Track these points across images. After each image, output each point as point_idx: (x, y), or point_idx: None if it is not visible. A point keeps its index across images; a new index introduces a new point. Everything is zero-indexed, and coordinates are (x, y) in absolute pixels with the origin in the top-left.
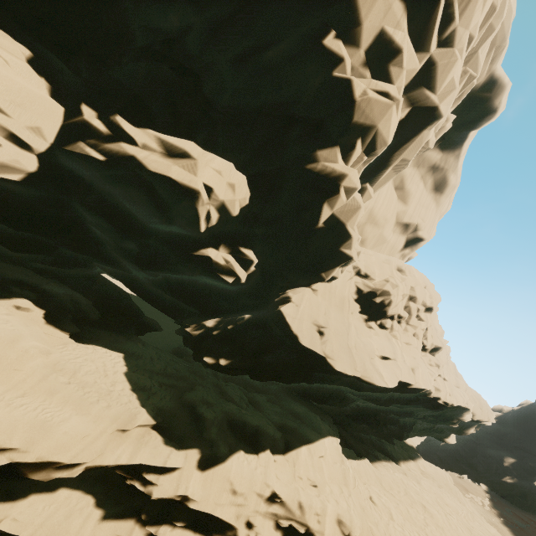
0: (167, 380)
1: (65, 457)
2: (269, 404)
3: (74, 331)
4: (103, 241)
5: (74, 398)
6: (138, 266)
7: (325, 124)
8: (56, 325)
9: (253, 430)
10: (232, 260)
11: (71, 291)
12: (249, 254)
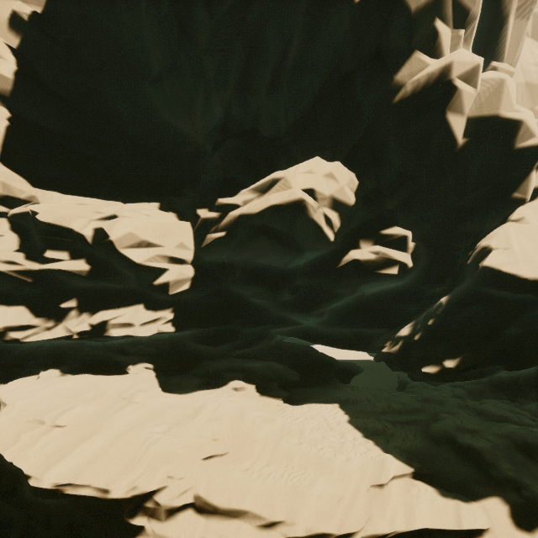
0: (397, 417)
1: (331, 526)
2: None
3: (284, 395)
4: (265, 307)
5: (310, 457)
6: (302, 312)
7: (383, 47)
8: (268, 394)
9: None
10: (381, 248)
11: (266, 361)
12: (395, 231)
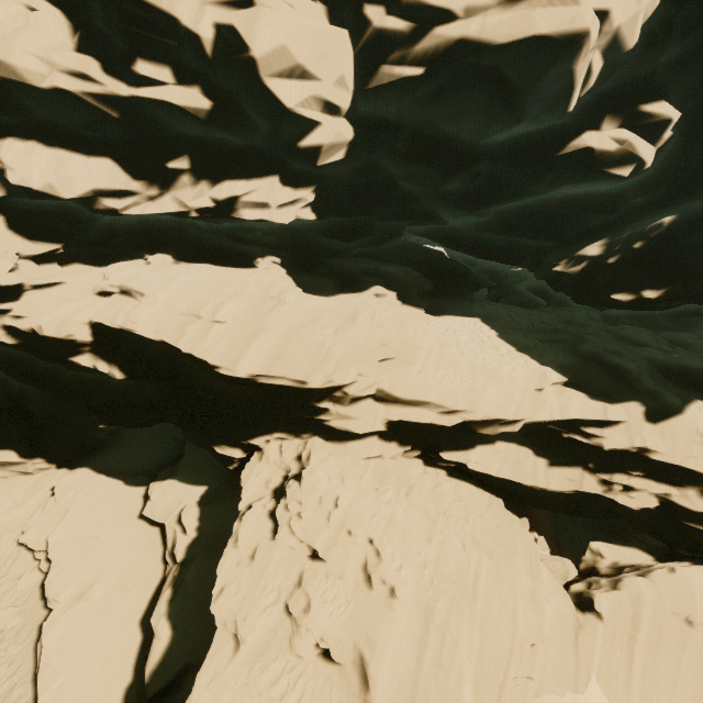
0: (543, 336)
1: (508, 415)
2: None
3: (426, 305)
4: (415, 196)
5: (477, 365)
6: (466, 210)
7: None
8: (410, 304)
9: None
10: (631, 136)
11: (400, 266)
12: (660, 110)
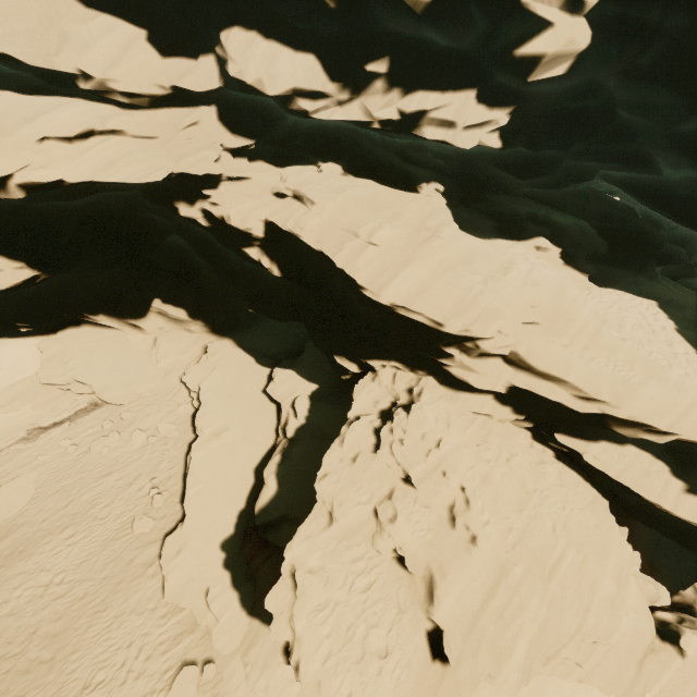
0: None
1: (661, 424)
2: None
3: (593, 272)
4: (633, 132)
5: (638, 358)
6: None
7: None
8: (573, 266)
9: None
10: None
11: (576, 218)
12: None
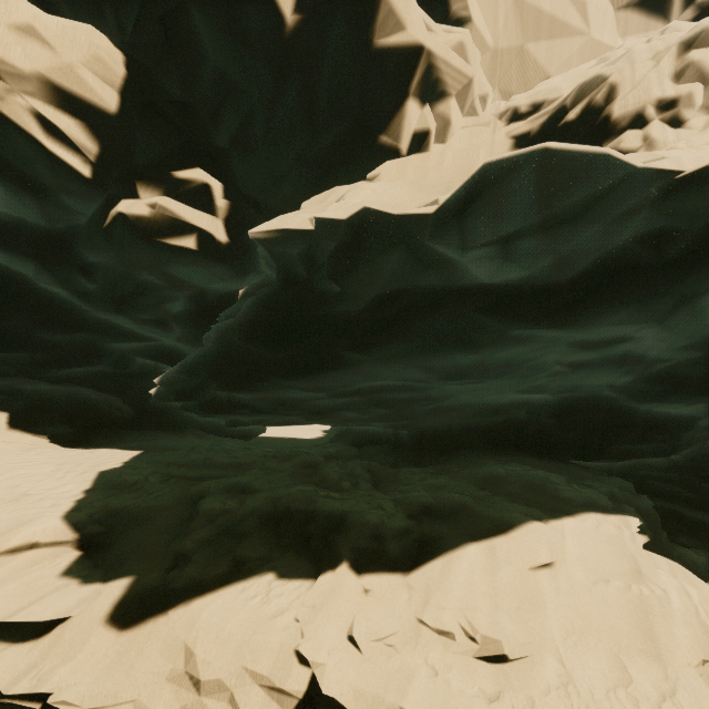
0: (193, 472)
1: None
2: (421, 476)
3: (56, 432)
4: (73, 302)
5: None
6: (114, 312)
7: None
8: (25, 428)
9: (327, 524)
10: (158, 198)
11: (73, 387)
12: (191, 175)
